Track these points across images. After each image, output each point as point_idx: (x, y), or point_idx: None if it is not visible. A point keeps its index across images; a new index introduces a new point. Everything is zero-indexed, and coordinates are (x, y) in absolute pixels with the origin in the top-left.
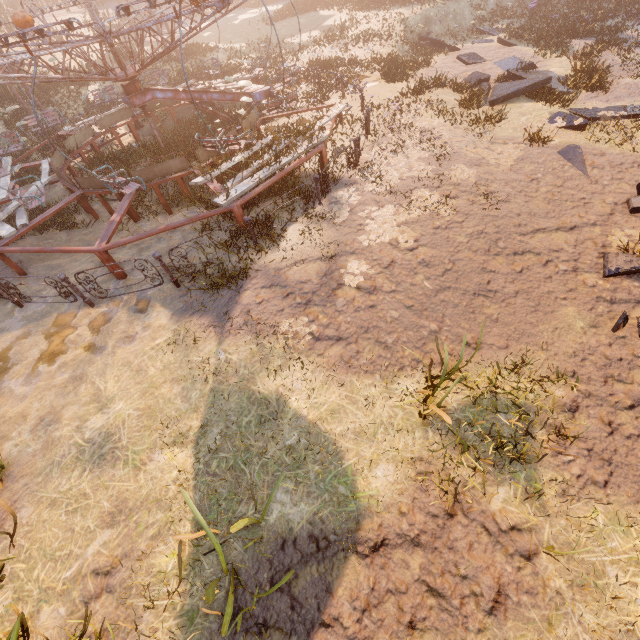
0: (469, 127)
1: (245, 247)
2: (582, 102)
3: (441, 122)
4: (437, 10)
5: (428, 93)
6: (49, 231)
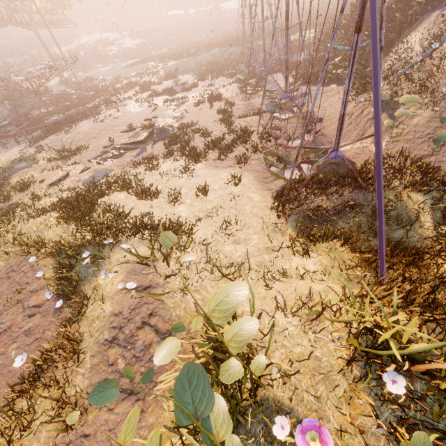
0: (140, 103)
1: (50, 133)
2: (180, 95)
3: (133, 102)
4: (180, 63)
5: (142, 93)
6: (8, 138)
